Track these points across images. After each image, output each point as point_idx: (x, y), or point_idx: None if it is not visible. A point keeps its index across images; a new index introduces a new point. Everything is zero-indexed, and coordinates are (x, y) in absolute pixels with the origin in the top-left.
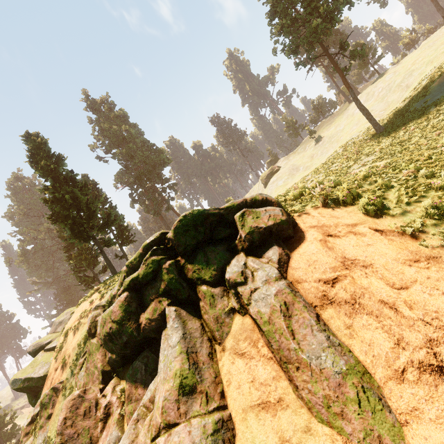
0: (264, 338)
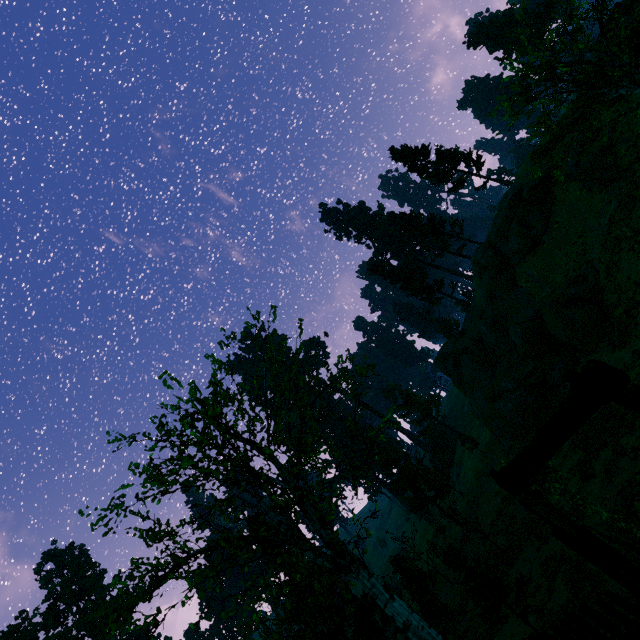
0: None
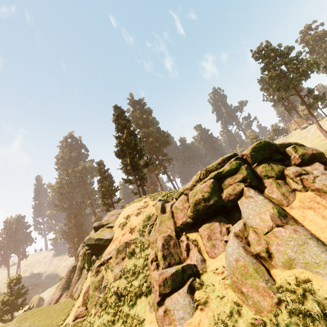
0: None
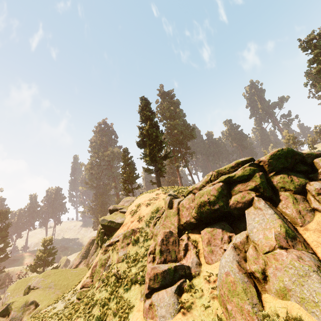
0: None
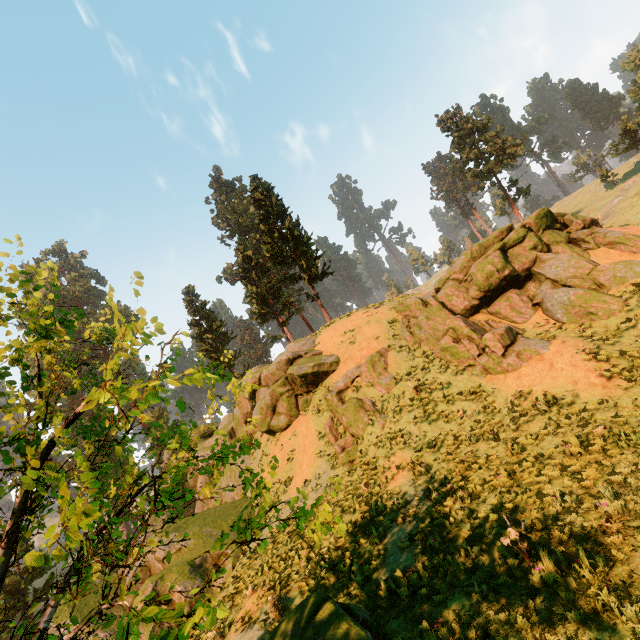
0: (620, 248)
